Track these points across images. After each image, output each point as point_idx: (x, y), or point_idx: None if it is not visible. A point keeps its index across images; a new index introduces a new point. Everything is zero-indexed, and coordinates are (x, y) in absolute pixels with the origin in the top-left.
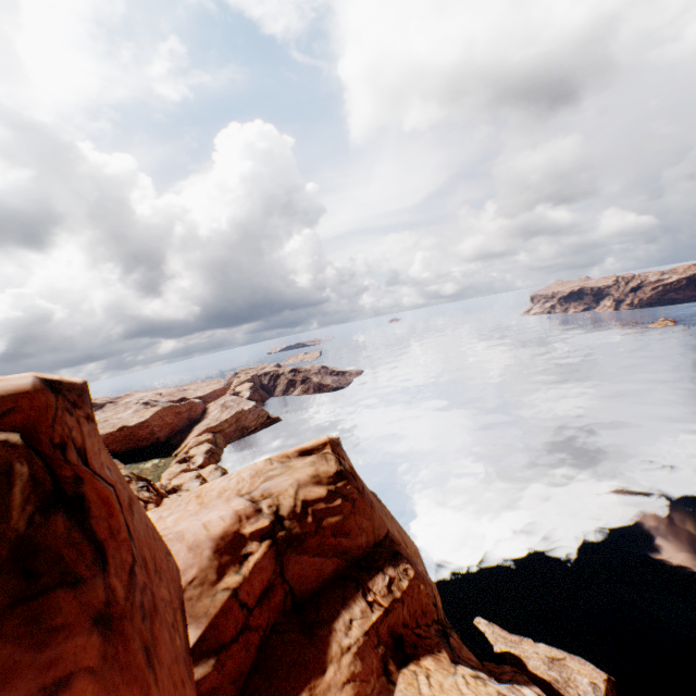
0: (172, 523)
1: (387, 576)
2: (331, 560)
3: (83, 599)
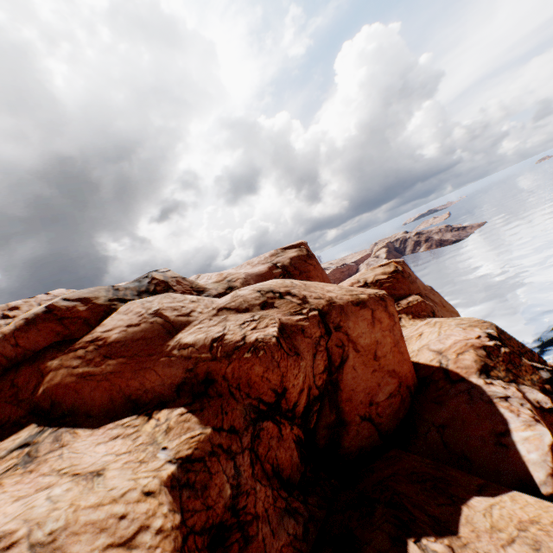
0: None
1: (408, 301)
2: None
3: (314, 259)
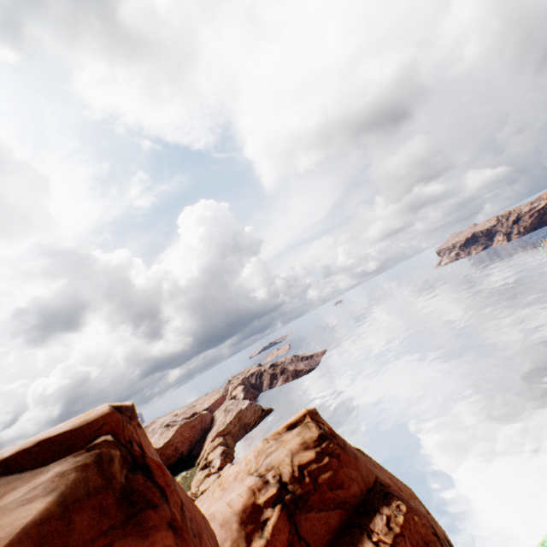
0: (204, 510)
1: (384, 516)
2: (334, 512)
3: (160, 514)
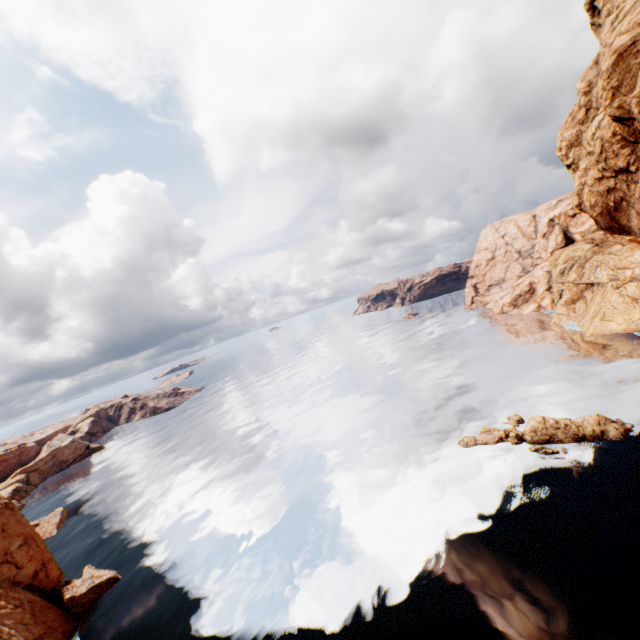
0: None
1: None
2: None
3: None
